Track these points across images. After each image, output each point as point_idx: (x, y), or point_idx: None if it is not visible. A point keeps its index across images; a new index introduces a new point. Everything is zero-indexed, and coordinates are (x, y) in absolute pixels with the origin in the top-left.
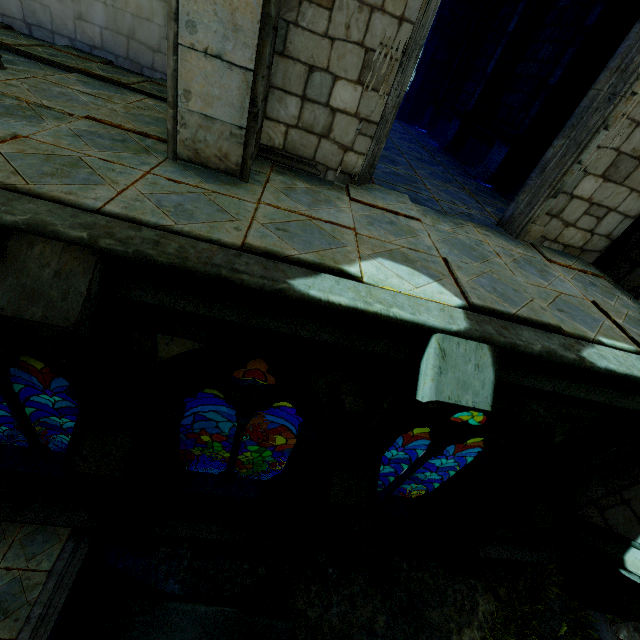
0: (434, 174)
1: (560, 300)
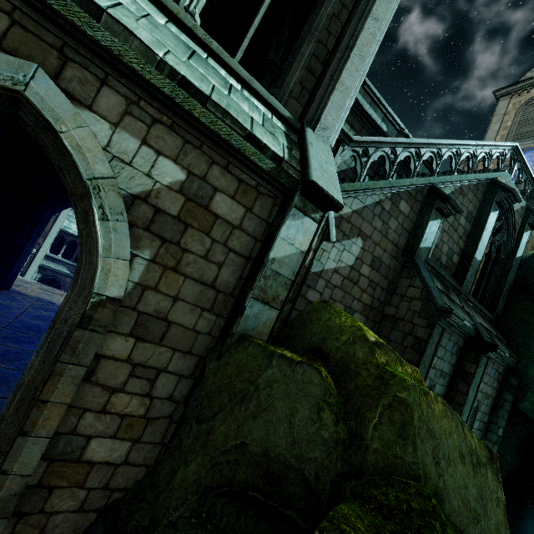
0: (3, 308)
1: (28, 284)
